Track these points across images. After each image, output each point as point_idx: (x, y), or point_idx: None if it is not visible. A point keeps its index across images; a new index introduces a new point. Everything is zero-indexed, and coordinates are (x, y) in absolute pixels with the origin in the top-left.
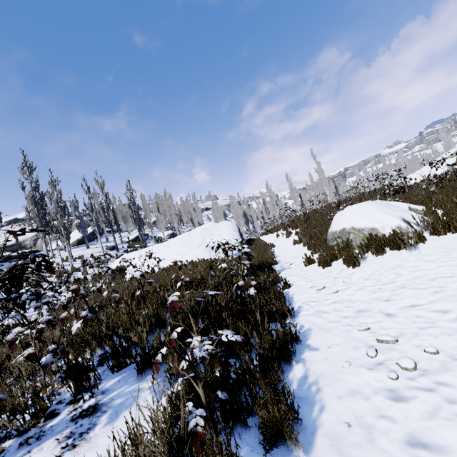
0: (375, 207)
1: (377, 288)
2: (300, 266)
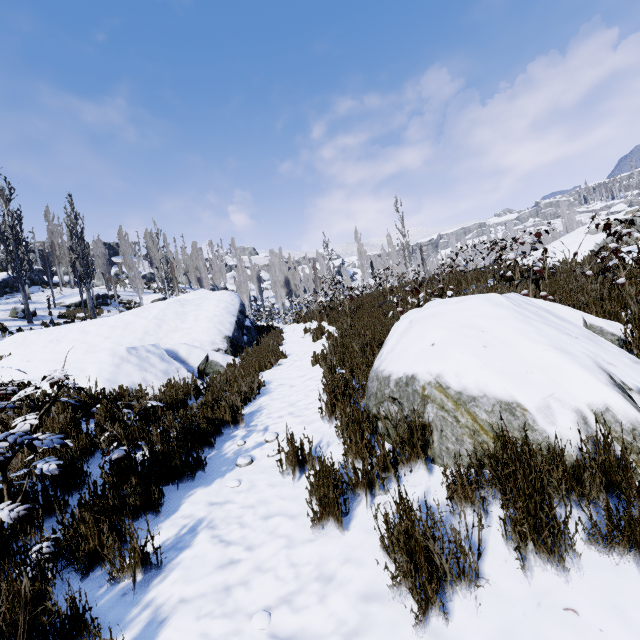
0: (515, 317)
1: None
2: (275, 468)
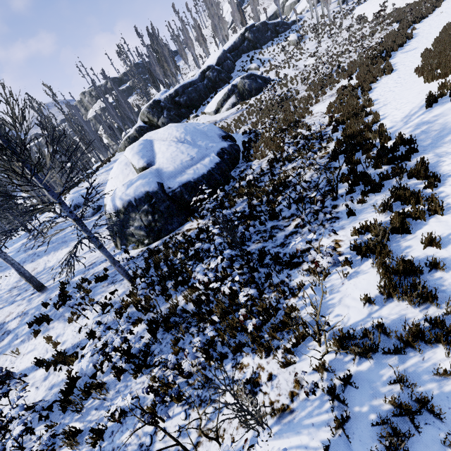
0: None
1: None
2: None
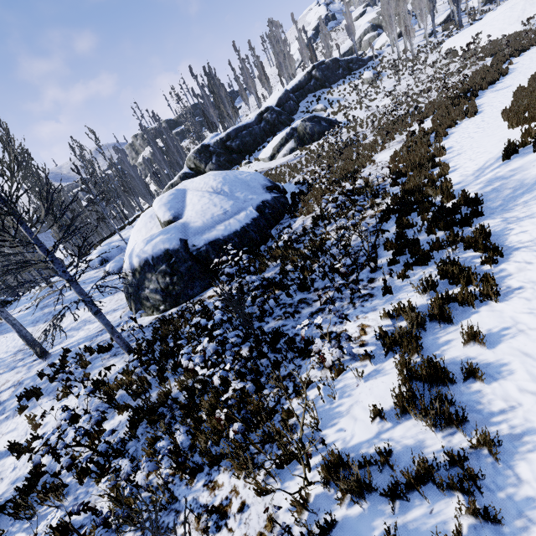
0: None
1: None
2: None
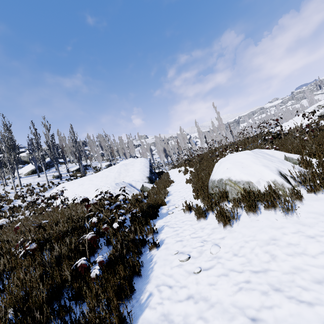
0: (253, 157)
1: (244, 280)
2: (182, 213)
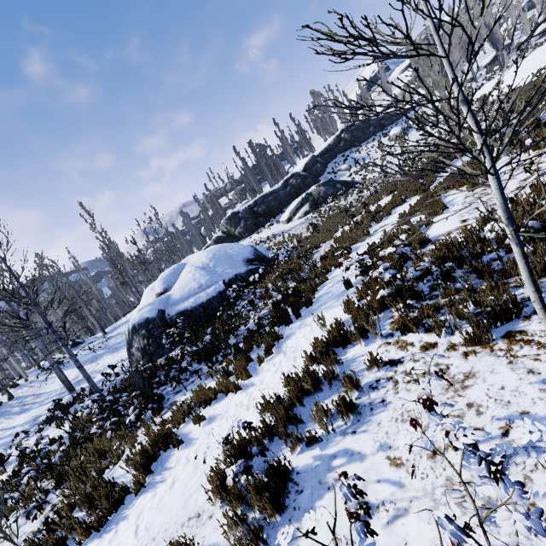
0: None
1: None
2: None
